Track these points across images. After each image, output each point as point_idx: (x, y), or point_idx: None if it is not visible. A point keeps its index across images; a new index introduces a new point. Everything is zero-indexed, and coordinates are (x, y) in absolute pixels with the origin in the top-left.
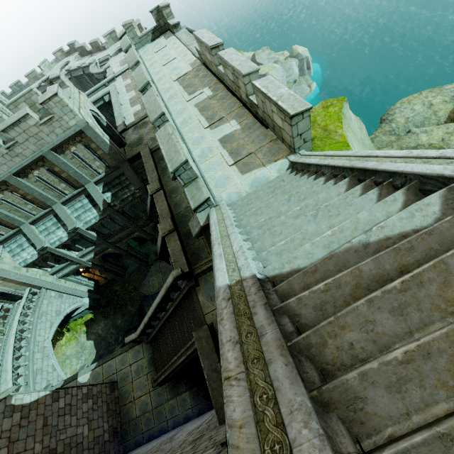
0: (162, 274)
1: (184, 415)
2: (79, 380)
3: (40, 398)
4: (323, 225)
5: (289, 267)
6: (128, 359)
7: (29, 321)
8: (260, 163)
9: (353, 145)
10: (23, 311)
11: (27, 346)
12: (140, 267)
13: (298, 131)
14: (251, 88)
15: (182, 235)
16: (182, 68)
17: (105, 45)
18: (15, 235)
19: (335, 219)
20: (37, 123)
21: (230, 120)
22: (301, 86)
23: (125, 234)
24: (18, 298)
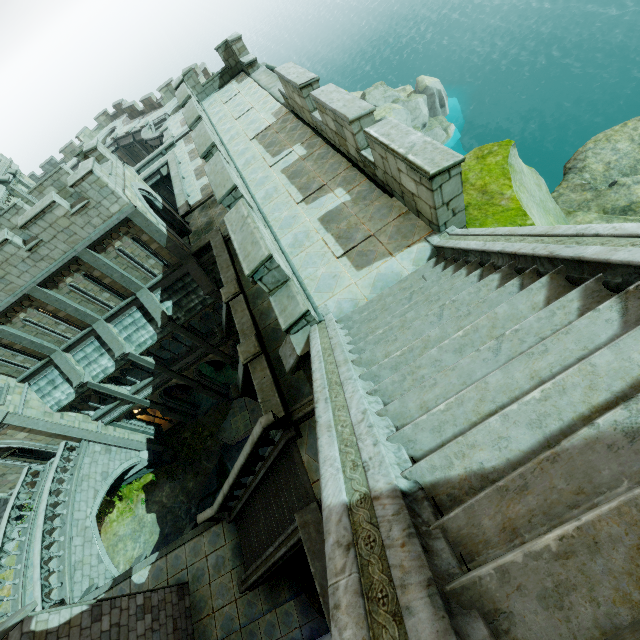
0: (250, 413)
1: (288, 639)
2: (134, 579)
3: (74, 617)
4: (518, 374)
5: (463, 465)
6: (202, 547)
7: (65, 490)
8: (385, 251)
9: (532, 213)
10: (57, 475)
11: (62, 527)
12: (218, 403)
13: (443, 198)
14: (363, 139)
15: (273, 359)
16: (262, 120)
17: (161, 102)
18: (45, 367)
19: (539, 361)
20: (67, 212)
21: (334, 189)
22: (434, 131)
23: (195, 358)
24: (50, 455)
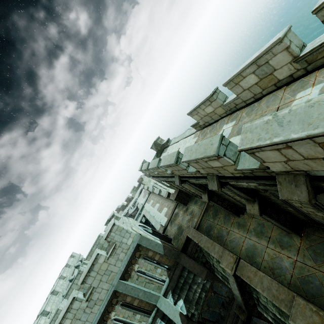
0: None
1: None
2: None
3: None
4: None
5: None
6: None
7: None
8: None
9: None
10: None
11: None
12: None
13: None
14: (295, 47)
15: None
16: (189, 144)
17: (132, 196)
18: None
19: None
20: (105, 258)
21: (293, 98)
22: None
23: None
24: None
